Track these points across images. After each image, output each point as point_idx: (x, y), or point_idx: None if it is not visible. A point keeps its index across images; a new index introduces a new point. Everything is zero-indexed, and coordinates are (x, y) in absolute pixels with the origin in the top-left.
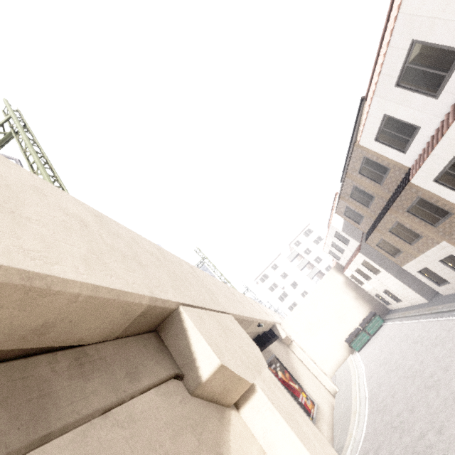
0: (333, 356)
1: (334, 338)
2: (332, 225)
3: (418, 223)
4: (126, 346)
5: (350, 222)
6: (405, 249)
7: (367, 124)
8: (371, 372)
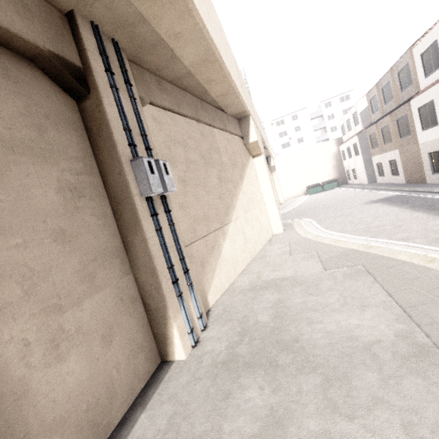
0: (293, 192)
1: (301, 183)
2: (357, 104)
3: (396, 132)
4: (233, 120)
5: (369, 109)
6: (380, 146)
7: (426, 38)
8: (307, 201)
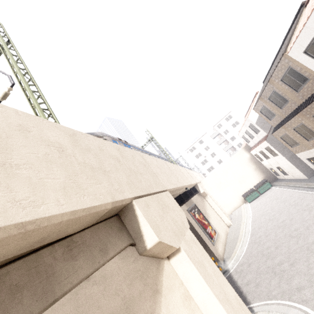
0: (232, 203)
1: (235, 193)
2: (248, 118)
3: None
4: (98, 230)
5: (264, 117)
6: (302, 143)
7: (301, 35)
8: (255, 218)
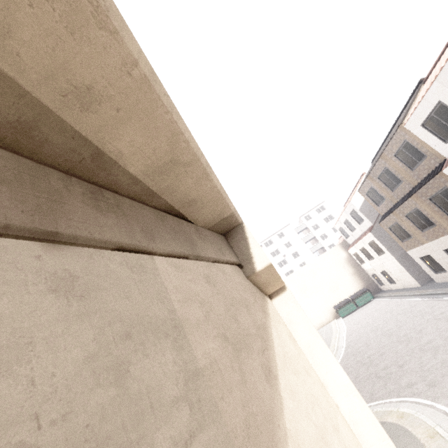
0: (319, 318)
1: (324, 304)
2: (351, 202)
3: (436, 212)
4: (213, 236)
5: (370, 202)
6: (415, 235)
7: (419, 108)
8: (352, 331)
